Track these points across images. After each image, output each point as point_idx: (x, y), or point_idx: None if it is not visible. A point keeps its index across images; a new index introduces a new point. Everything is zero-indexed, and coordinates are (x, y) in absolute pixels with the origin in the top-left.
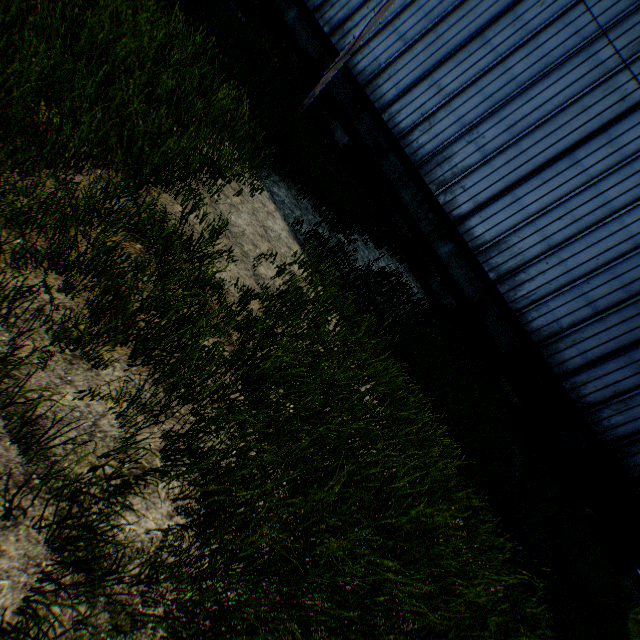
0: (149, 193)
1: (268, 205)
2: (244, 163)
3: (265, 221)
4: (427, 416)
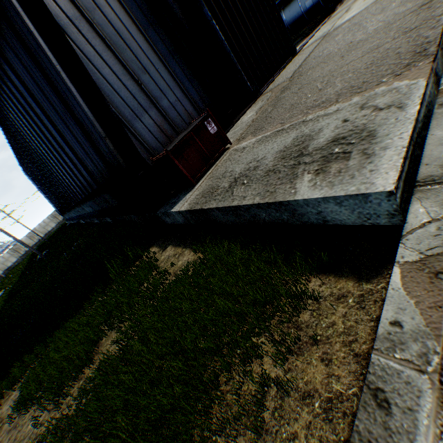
0: None
1: None
2: None
3: None
4: None
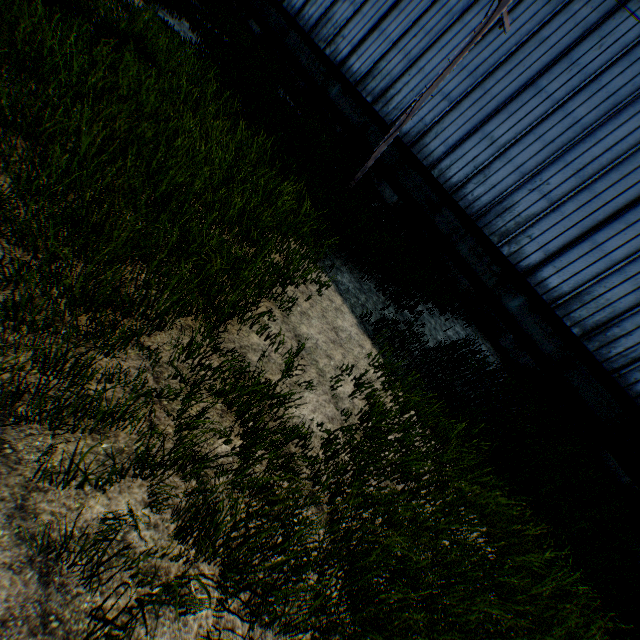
0: (225, 329)
1: (335, 299)
2: (309, 260)
3: (334, 320)
4: (547, 555)
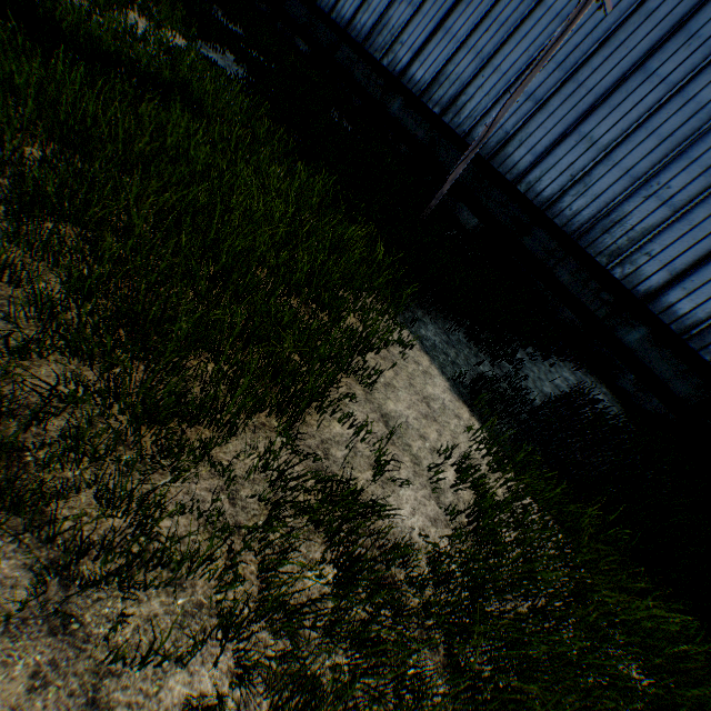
0: (303, 421)
1: (421, 360)
2: (388, 316)
3: (423, 388)
4: None
